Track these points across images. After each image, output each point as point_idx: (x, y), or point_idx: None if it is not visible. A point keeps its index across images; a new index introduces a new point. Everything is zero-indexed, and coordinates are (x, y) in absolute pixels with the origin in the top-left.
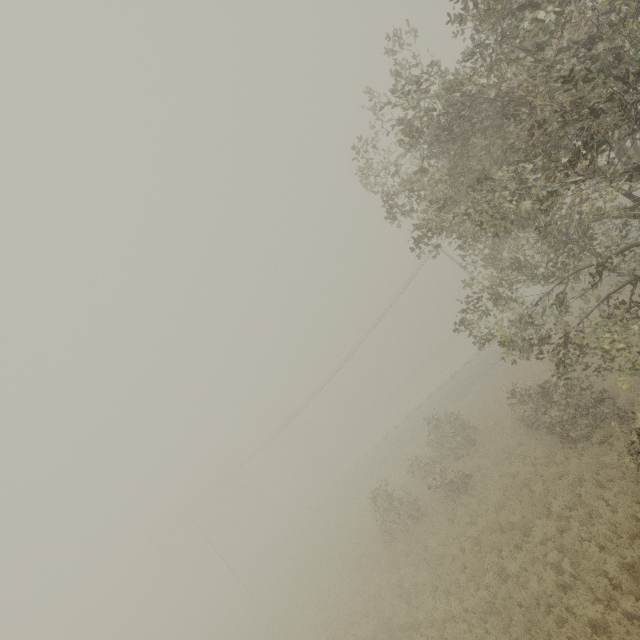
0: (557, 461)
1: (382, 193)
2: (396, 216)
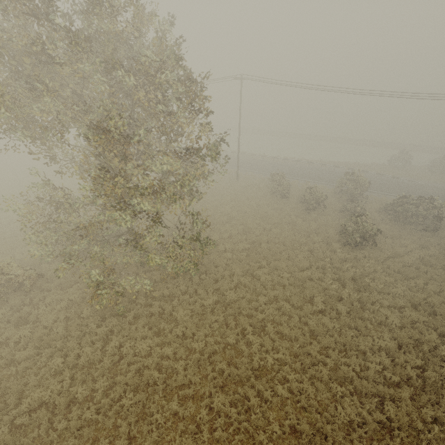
0: None
1: None
2: None
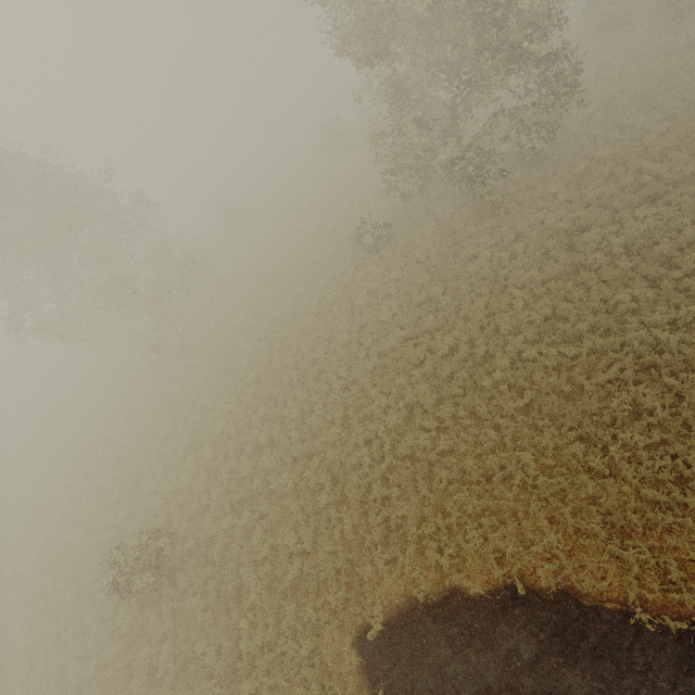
0: None
1: None
2: None
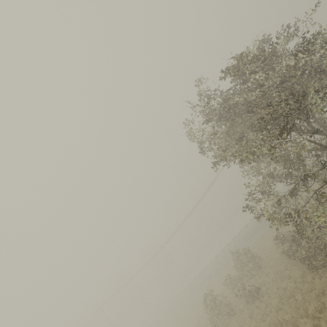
0: (308, 280)
1: (197, 142)
2: (204, 152)
